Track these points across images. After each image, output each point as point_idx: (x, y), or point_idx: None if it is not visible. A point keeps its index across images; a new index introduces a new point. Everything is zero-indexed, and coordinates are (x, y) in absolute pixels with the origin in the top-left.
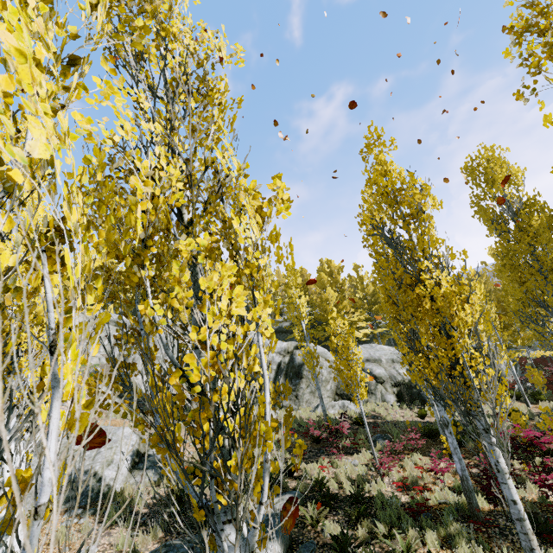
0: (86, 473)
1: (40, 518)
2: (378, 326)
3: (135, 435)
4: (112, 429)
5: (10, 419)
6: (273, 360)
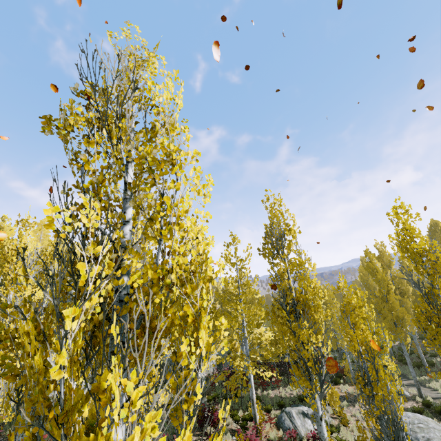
0: None
1: None
2: None
3: None
4: None
5: None
6: None
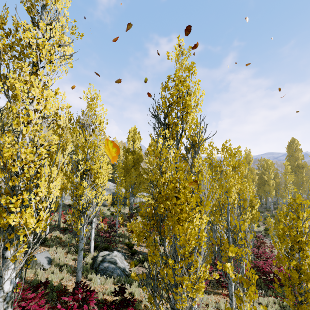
0: None
1: None
2: None
3: None
4: None
5: None
6: None
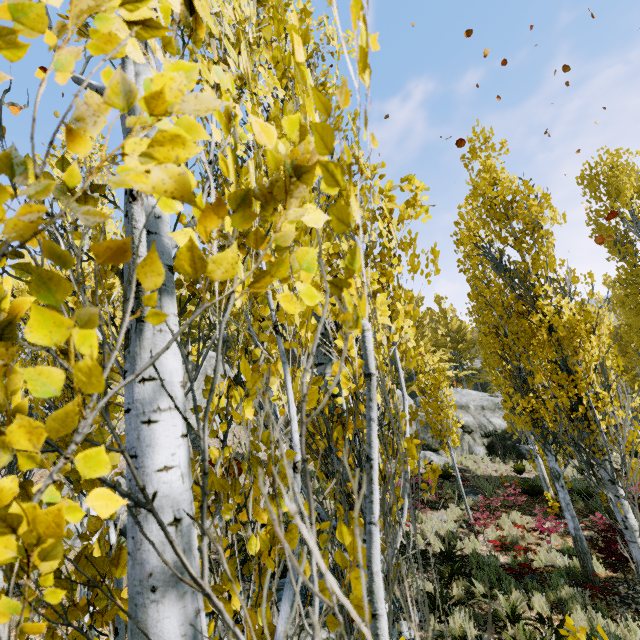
0: None
1: (299, 472)
2: (464, 368)
3: None
4: None
5: None
6: None
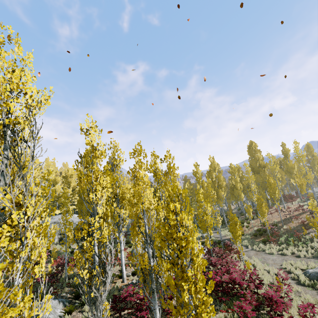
0: None
1: None
2: None
3: None
4: None
5: None
6: None
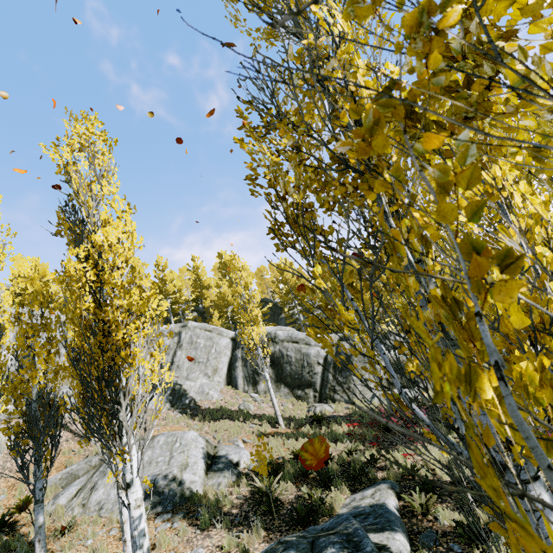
0: (166, 477)
1: None
2: None
3: (201, 438)
4: (179, 434)
5: (133, 413)
6: (319, 354)
